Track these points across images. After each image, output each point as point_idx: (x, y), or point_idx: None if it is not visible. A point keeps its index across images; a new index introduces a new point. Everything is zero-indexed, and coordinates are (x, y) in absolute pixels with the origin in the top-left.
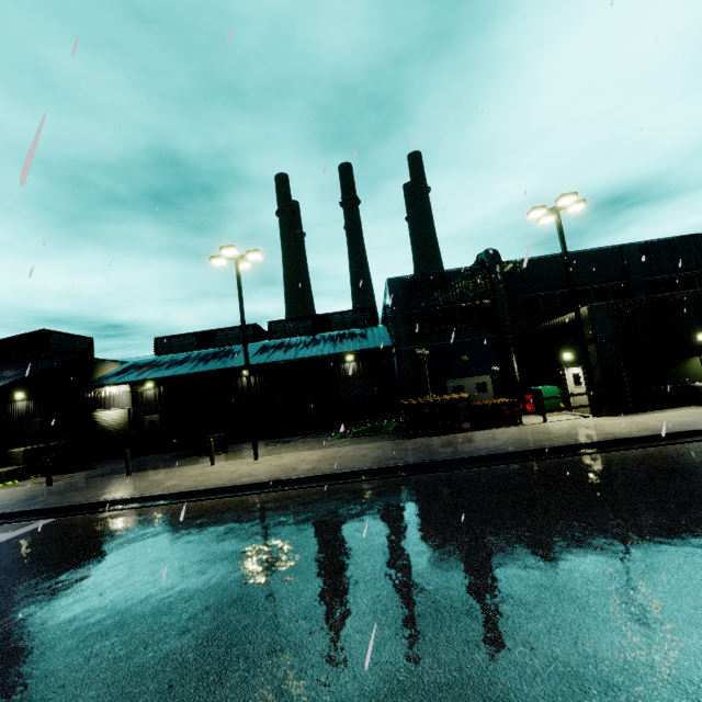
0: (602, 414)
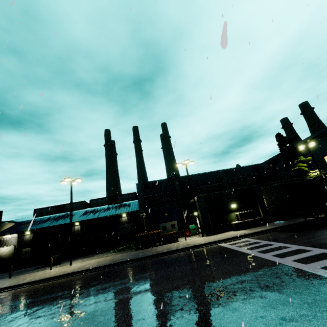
0: (205, 235)
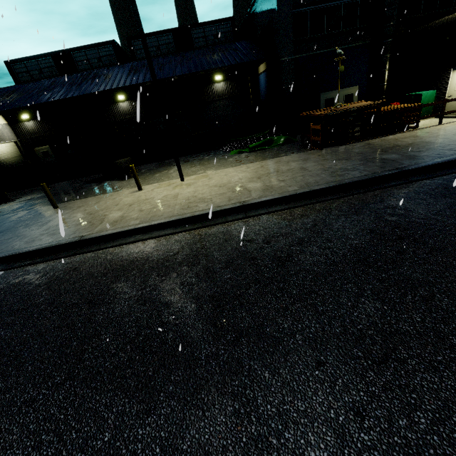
0: None
